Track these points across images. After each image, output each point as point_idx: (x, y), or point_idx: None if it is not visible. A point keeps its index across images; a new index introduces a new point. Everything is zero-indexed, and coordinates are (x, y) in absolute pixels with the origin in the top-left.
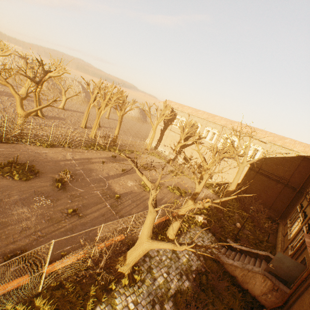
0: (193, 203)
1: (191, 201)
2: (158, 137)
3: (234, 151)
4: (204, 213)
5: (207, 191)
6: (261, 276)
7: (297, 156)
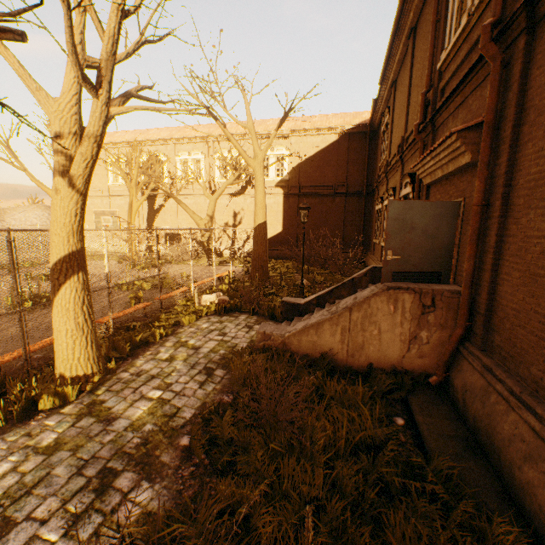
0: (67, 178)
1: (58, 180)
2: (91, 225)
3: (225, 131)
4: (224, 292)
5: (229, 268)
6: (384, 297)
7: (340, 137)
